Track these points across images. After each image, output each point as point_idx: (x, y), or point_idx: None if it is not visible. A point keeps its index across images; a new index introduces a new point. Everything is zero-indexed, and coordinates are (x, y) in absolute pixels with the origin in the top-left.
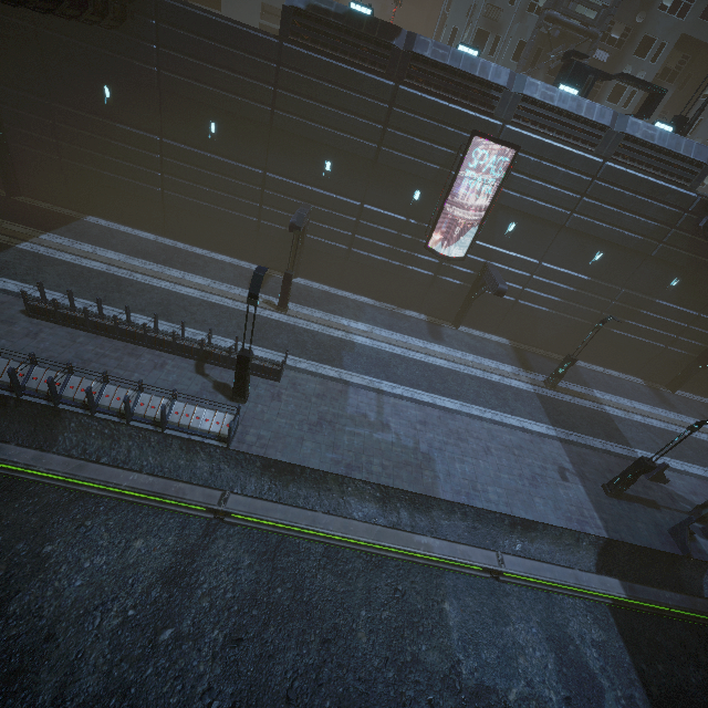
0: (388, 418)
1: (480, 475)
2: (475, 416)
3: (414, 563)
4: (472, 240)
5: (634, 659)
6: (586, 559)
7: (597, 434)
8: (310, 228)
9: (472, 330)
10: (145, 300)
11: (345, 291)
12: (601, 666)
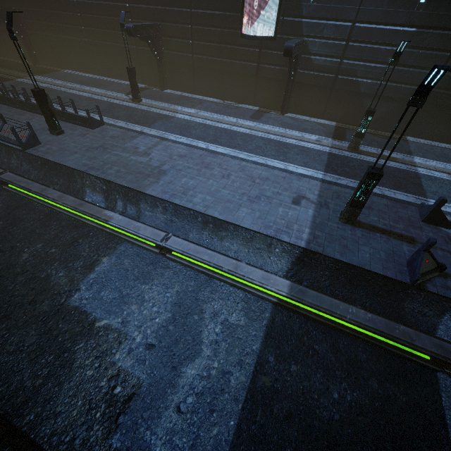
0: (154, 151)
1: (200, 187)
2: (238, 158)
3: (105, 232)
4: (278, 15)
5: (264, 350)
6: (276, 265)
7: (382, 183)
8: (164, 44)
9: (300, 116)
10: (55, 97)
11: (199, 95)
12: (215, 339)
